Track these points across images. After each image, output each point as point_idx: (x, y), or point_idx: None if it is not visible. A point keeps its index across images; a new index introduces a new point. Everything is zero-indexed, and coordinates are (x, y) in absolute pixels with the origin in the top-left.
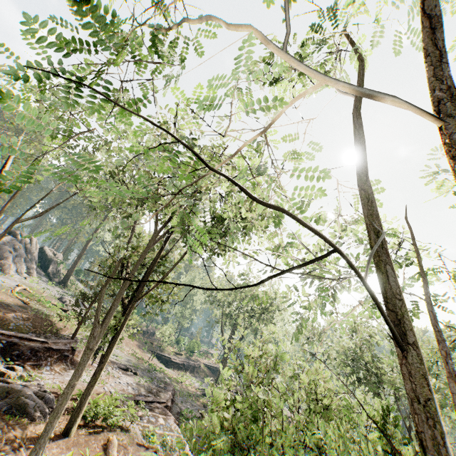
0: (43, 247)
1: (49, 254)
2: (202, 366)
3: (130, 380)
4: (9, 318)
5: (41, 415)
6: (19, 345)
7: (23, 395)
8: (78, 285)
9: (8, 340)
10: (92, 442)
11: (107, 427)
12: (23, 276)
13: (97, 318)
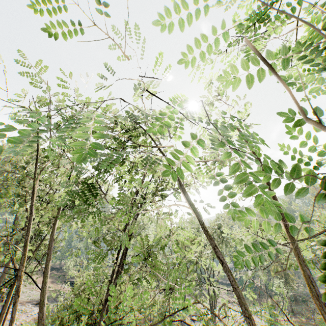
0: None
1: None
2: None
3: None
4: None
5: None
6: None
7: None
8: None
9: None
10: None
11: None
12: None
13: None
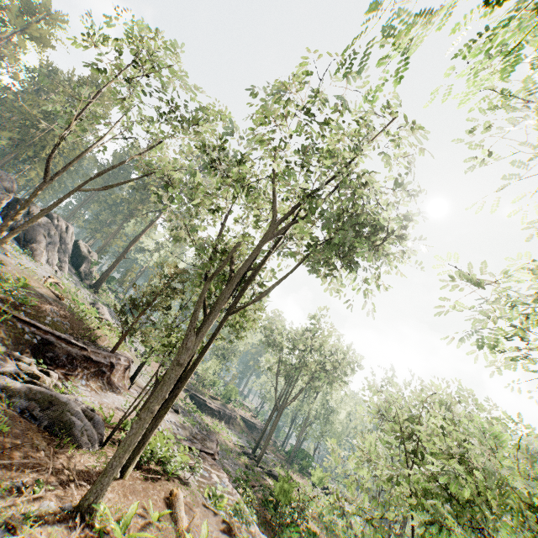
0: (78, 241)
1: (83, 250)
2: (238, 418)
3: (173, 417)
4: (45, 309)
5: (89, 441)
6: (54, 346)
7: (68, 409)
8: (108, 294)
9: (43, 337)
10: (152, 493)
11: (163, 475)
12: (53, 269)
13: (193, 324)
